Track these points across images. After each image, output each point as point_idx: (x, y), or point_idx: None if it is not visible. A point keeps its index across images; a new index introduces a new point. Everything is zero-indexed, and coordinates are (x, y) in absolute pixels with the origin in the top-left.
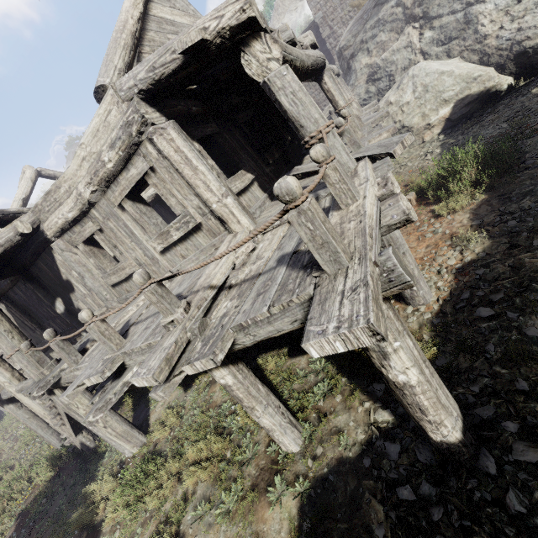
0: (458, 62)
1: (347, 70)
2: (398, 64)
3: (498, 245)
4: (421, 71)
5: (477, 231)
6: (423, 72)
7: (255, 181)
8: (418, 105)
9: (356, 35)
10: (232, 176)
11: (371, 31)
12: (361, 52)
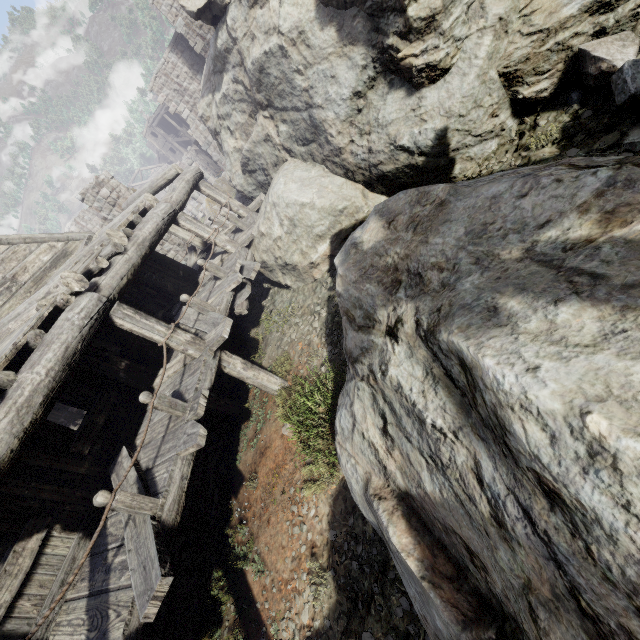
0: (322, 177)
1: (219, 146)
2: (266, 158)
3: (340, 612)
4: (280, 199)
5: (330, 558)
6: (282, 201)
7: (55, 526)
8: (292, 241)
9: (208, 105)
10: (12, 541)
11: (222, 107)
12: (222, 130)
